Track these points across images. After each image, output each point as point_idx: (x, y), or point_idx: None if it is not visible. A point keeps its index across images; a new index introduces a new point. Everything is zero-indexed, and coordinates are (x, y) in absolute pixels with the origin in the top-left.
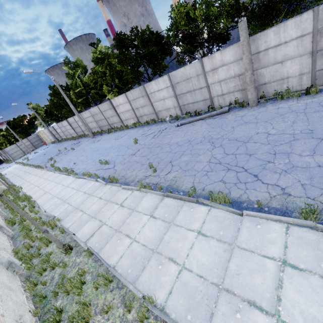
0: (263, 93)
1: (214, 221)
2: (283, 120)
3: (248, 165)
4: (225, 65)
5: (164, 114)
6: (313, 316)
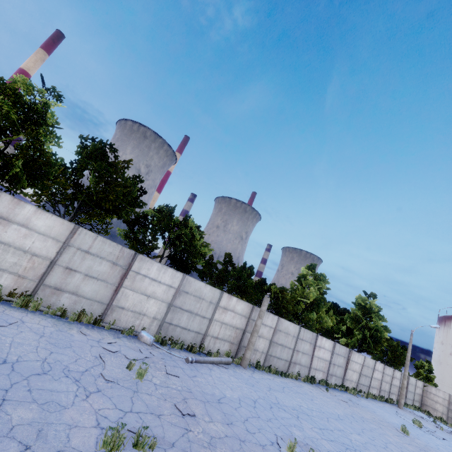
0: (241, 355)
1: None
2: (294, 395)
3: (348, 442)
4: (234, 312)
5: (125, 318)
6: None
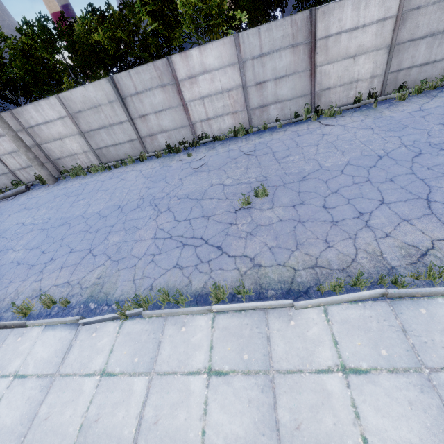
0: (64, 168)
1: None
2: (48, 206)
3: None
4: (5, 136)
5: None
6: None
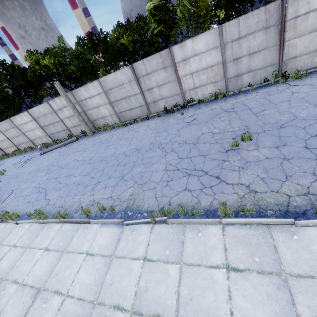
0: (98, 125)
1: (2, 233)
2: (91, 149)
3: (49, 187)
4: (66, 107)
5: (39, 142)
6: (3, 267)
